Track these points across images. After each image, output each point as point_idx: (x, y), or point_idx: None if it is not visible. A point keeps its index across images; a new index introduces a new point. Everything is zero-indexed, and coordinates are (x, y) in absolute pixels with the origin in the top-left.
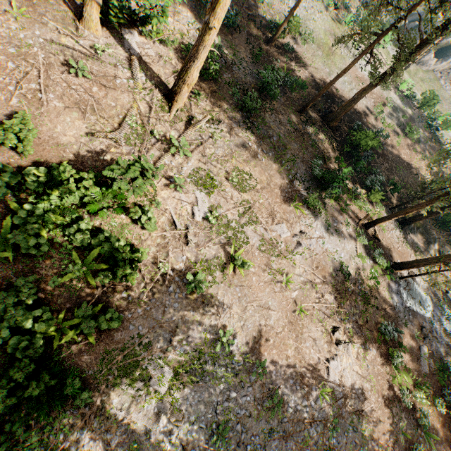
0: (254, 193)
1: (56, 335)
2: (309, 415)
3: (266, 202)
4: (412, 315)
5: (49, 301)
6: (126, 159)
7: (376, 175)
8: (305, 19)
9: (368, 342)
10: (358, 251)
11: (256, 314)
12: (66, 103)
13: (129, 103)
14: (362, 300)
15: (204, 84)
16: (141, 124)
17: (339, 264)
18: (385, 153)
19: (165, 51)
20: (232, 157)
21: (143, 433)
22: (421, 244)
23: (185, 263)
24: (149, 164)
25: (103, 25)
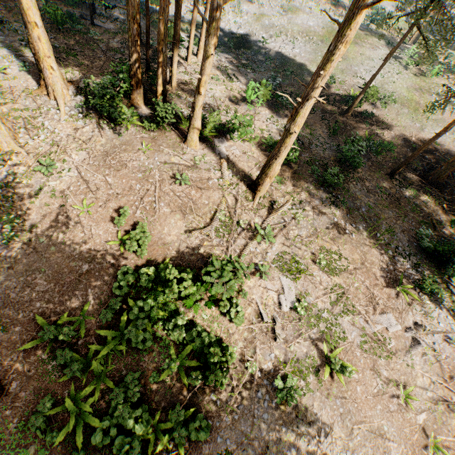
0: (347, 275)
1: (151, 438)
2: None
3: (362, 286)
4: None
5: (148, 397)
6: (216, 250)
7: None
8: (382, 83)
9: None
10: None
11: (367, 443)
12: (172, 208)
13: (219, 199)
14: None
15: (284, 168)
16: (228, 216)
17: None
18: None
19: (248, 147)
20: (317, 236)
21: None
22: None
23: (274, 363)
24: (239, 263)
25: (200, 140)
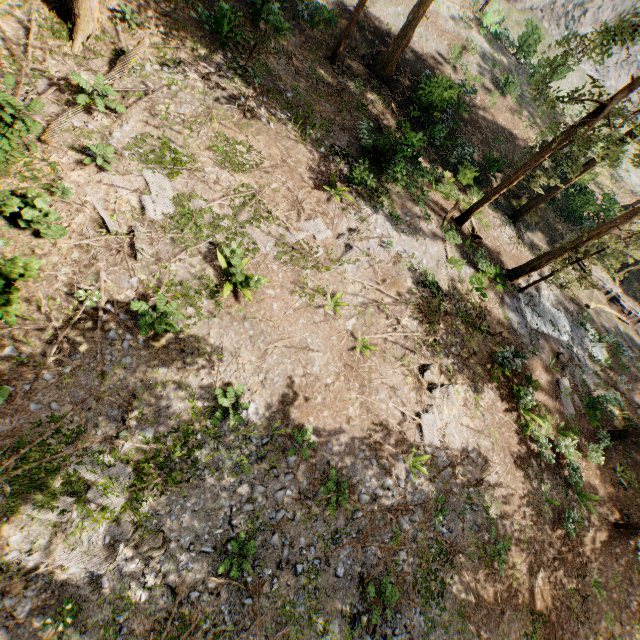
0: (260, 174)
1: None
2: (397, 500)
3: (282, 188)
4: (542, 339)
5: None
6: None
7: (464, 147)
8: None
9: (481, 382)
10: (449, 254)
11: (287, 360)
12: None
13: None
14: (463, 323)
15: (143, 3)
16: (10, 57)
17: (420, 275)
18: (475, 120)
19: None
20: (211, 119)
21: (86, 583)
22: (545, 246)
23: (137, 290)
24: None
25: None
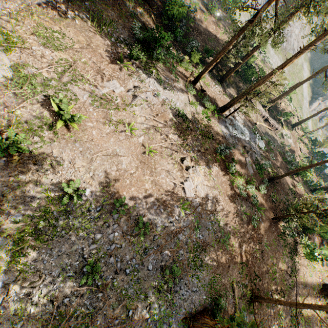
0: (73, 52)
1: None
2: (176, 227)
3: (89, 61)
4: (237, 140)
5: None
6: None
7: (193, 42)
8: None
9: (211, 163)
10: (190, 100)
11: (106, 163)
12: None
13: None
14: (200, 135)
15: None
16: None
17: (176, 111)
18: (197, 28)
19: None
20: (32, 14)
21: None
22: (236, 95)
23: None
24: None
25: None
